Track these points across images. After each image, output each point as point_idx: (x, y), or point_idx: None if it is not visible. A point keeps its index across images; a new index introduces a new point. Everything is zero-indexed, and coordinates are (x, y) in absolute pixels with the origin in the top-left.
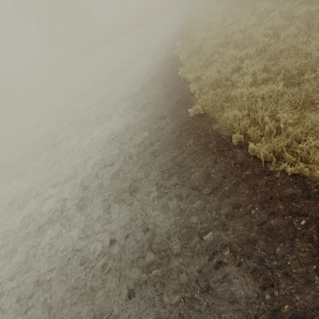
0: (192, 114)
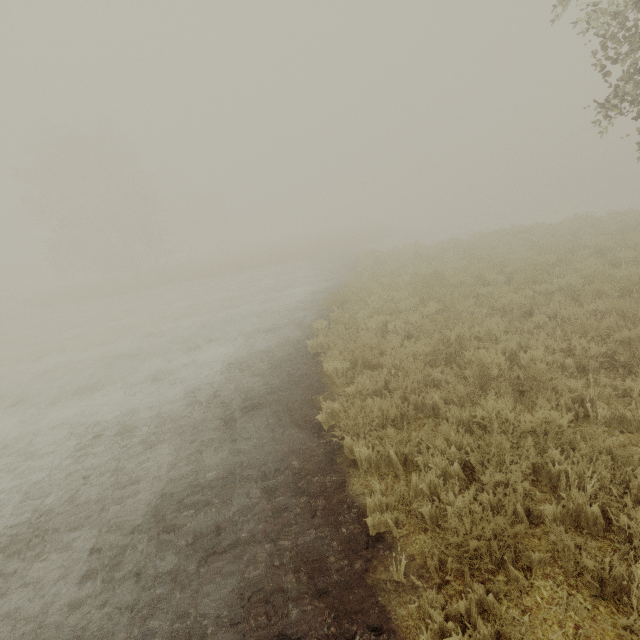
0: None
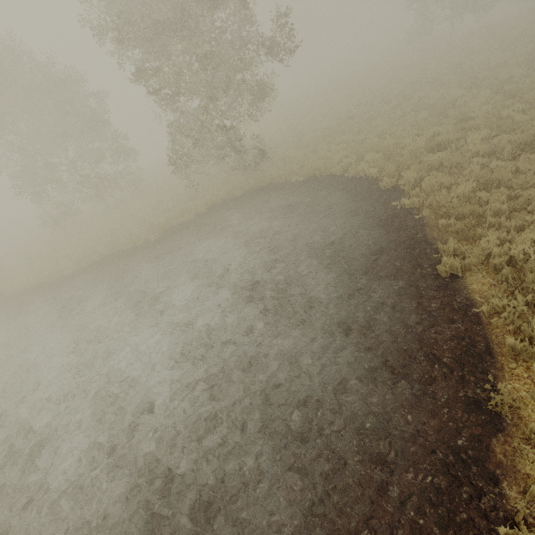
0: None
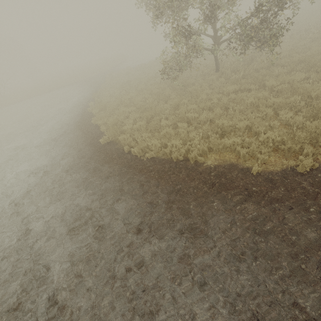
0: (102, 143)
